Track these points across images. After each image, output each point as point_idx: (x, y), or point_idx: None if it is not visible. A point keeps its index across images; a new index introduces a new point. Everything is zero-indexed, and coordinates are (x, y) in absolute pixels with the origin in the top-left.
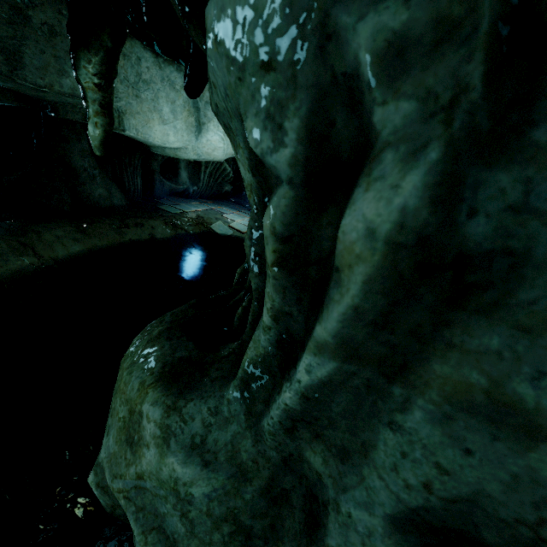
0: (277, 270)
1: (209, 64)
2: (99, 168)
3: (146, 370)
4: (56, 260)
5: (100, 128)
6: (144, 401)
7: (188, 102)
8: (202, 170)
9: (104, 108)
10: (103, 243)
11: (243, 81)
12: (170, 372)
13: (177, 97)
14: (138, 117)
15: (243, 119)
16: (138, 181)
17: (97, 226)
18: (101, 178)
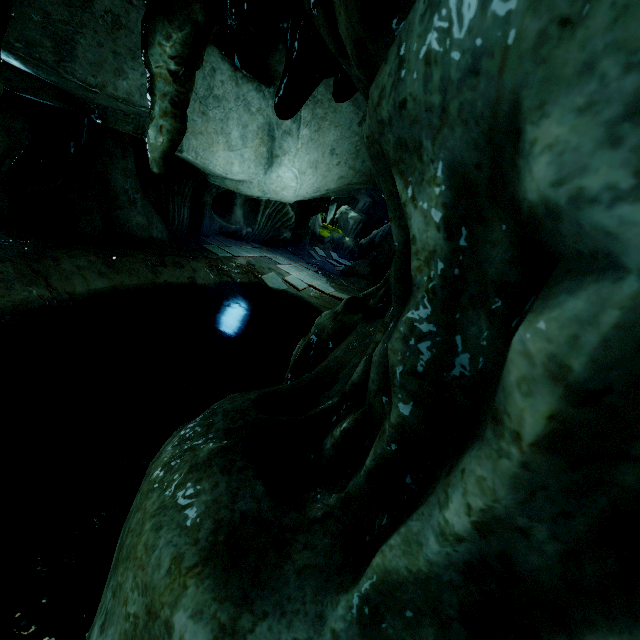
0: (541, 454)
1: (447, 6)
2: (142, 192)
3: (185, 531)
4: (72, 295)
5: (165, 135)
6: (177, 603)
7: (262, 129)
8: (261, 210)
9: (177, 107)
10: (133, 281)
11: (573, 26)
12: (227, 543)
13: (250, 121)
14: (201, 138)
15: (527, 119)
16: (184, 213)
17: (128, 260)
18: (142, 204)
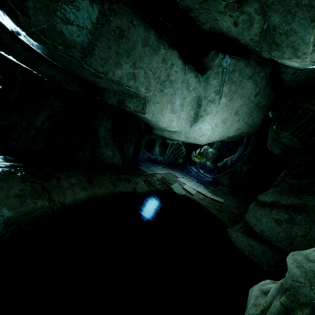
0: None
1: None
2: (112, 139)
3: None
4: (63, 204)
5: None
6: None
7: (194, 100)
8: (168, 148)
9: None
10: (101, 191)
11: None
12: None
13: (188, 95)
14: (157, 105)
15: None
16: (131, 149)
17: (100, 177)
18: (111, 145)
